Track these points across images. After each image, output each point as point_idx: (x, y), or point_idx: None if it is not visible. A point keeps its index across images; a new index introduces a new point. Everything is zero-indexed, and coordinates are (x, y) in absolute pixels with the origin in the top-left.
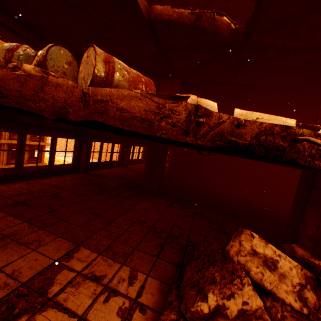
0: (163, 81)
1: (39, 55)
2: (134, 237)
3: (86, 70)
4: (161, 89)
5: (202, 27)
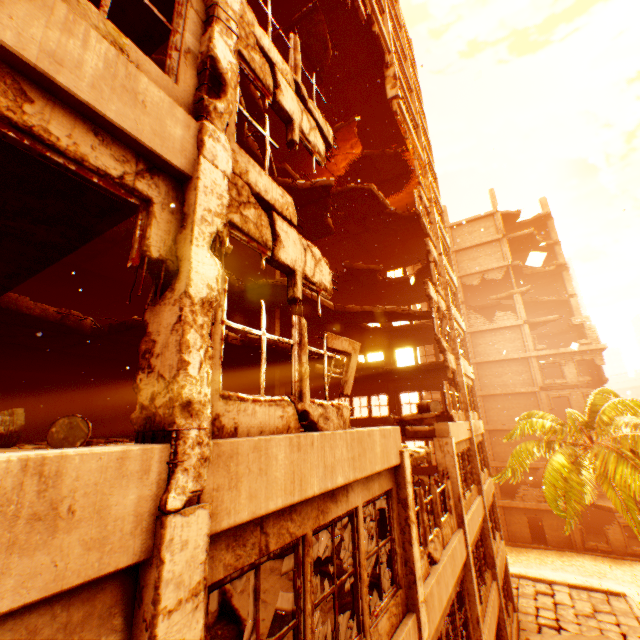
0: None
1: (13, 424)
2: None
3: (69, 432)
4: None
5: (69, 325)
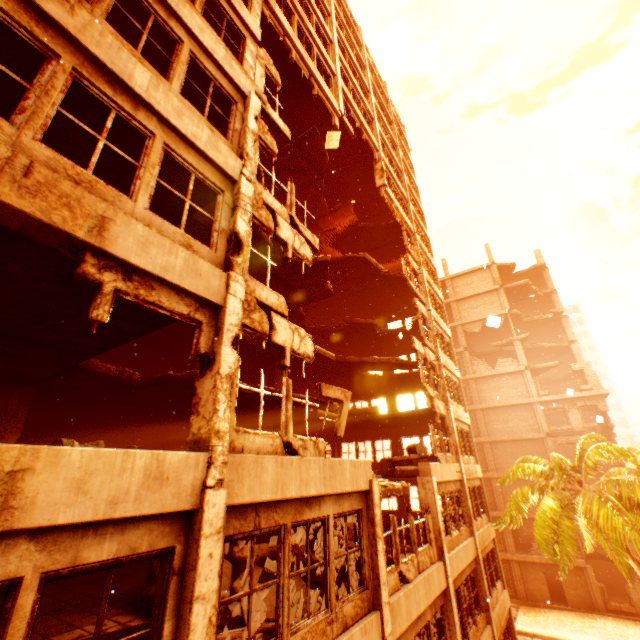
0: (7, 386)
1: None
2: (50, 621)
3: None
4: (1, 398)
5: (123, 379)
